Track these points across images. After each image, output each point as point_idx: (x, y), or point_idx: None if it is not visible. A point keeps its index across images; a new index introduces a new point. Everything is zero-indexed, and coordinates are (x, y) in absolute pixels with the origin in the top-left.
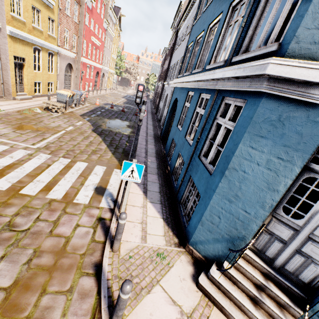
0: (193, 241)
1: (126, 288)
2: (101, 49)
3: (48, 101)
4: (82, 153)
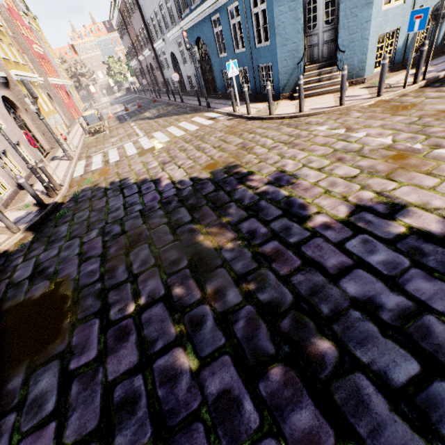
0: (282, 90)
1: (268, 83)
2: (46, 58)
3: (88, 127)
4: (171, 123)
